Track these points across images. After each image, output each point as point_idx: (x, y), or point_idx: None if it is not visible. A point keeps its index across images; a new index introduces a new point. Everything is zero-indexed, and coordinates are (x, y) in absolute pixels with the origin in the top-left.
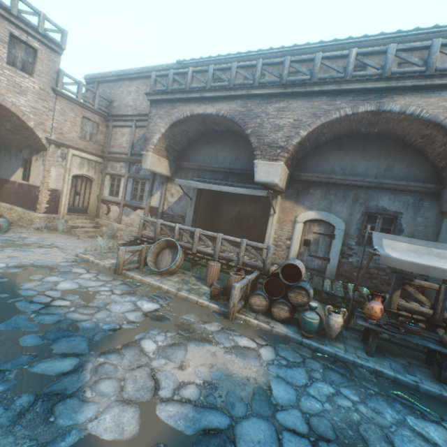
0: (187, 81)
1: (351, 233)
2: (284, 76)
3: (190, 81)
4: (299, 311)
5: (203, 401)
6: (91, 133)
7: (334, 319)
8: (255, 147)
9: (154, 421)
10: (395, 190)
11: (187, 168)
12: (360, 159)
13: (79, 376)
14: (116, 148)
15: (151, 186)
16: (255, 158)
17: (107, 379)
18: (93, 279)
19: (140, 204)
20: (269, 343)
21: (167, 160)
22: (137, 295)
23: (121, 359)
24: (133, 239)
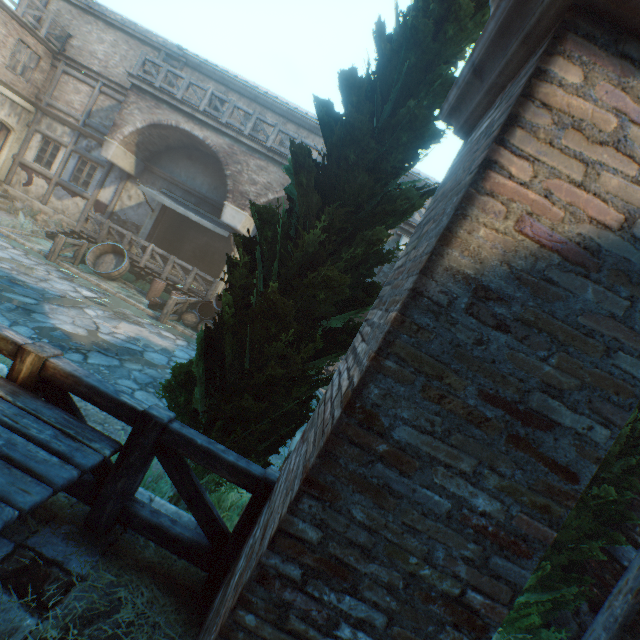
0: (182, 88)
1: None
2: (271, 140)
3: (185, 90)
4: None
5: (129, 341)
6: (26, 66)
7: None
8: (230, 190)
9: (97, 336)
10: None
11: (158, 175)
12: None
13: (42, 308)
14: (63, 104)
15: (105, 177)
16: (227, 200)
17: (63, 315)
18: (24, 257)
19: (82, 191)
20: (187, 340)
21: (135, 157)
22: (76, 284)
23: (70, 311)
24: (69, 231)
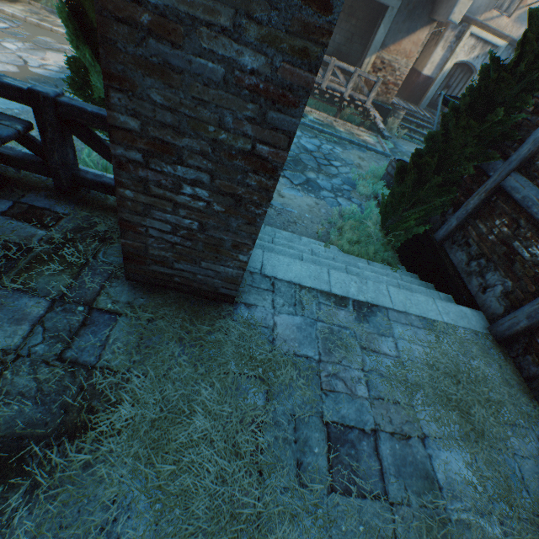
0: None
1: None
2: None
3: None
4: None
5: (63, 72)
6: None
7: None
8: None
9: (29, 72)
10: None
11: None
12: None
13: None
14: None
15: None
16: None
17: None
18: None
19: None
20: None
21: None
22: None
23: None
24: None
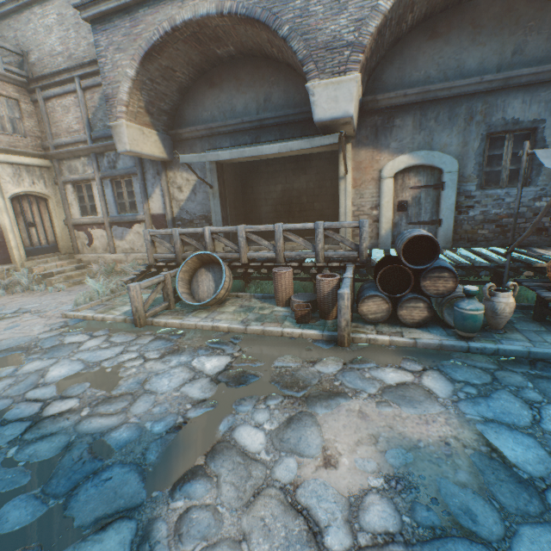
0: None
1: (468, 174)
2: None
3: None
4: (439, 305)
5: (414, 526)
6: (12, 119)
7: (504, 301)
8: (303, 58)
9: None
10: (532, 85)
11: (190, 139)
12: (470, 46)
13: None
14: (65, 136)
15: (143, 184)
16: (308, 79)
17: None
18: (104, 347)
19: (134, 216)
20: (427, 365)
21: (154, 131)
22: (187, 351)
23: (215, 488)
24: (144, 268)
